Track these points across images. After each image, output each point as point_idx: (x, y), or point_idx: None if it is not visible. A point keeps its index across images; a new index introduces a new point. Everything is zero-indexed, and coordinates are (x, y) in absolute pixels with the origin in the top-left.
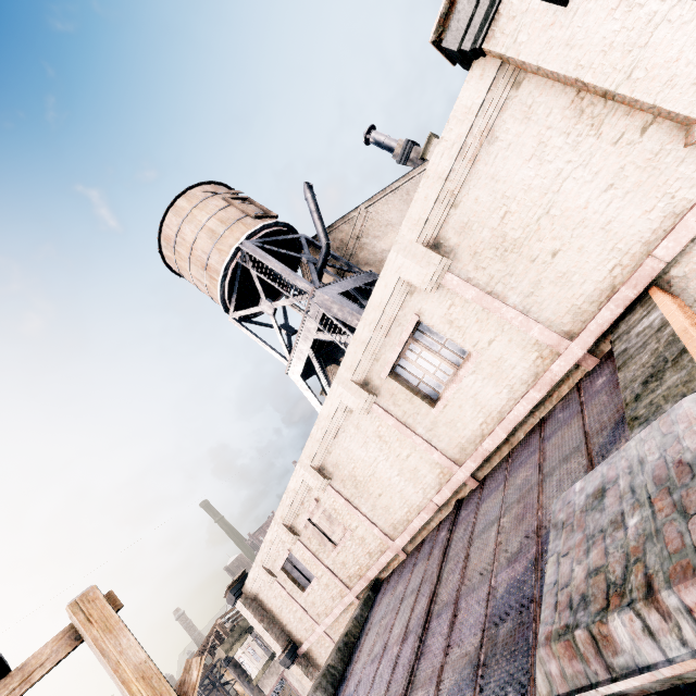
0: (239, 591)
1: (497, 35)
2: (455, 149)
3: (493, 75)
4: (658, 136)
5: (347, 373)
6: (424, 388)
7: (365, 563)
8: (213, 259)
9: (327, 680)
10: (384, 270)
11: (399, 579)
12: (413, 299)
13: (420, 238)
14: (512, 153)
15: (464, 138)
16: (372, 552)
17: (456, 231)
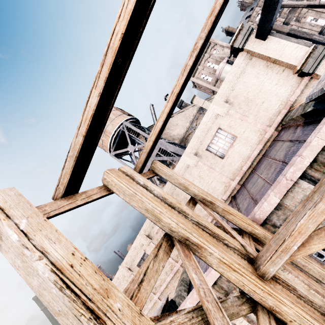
0: None
1: (248, 45)
2: (234, 74)
3: (245, 56)
4: (286, 72)
5: (189, 150)
6: (218, 154)
7: None
8: (109, 127)
9: (184, 282)
10: (208, 110)
11: None
12: (217, 120)
13: (221, 99)
14: (250, 76)
15: (237, 71)
16: None
17: (233, 97)
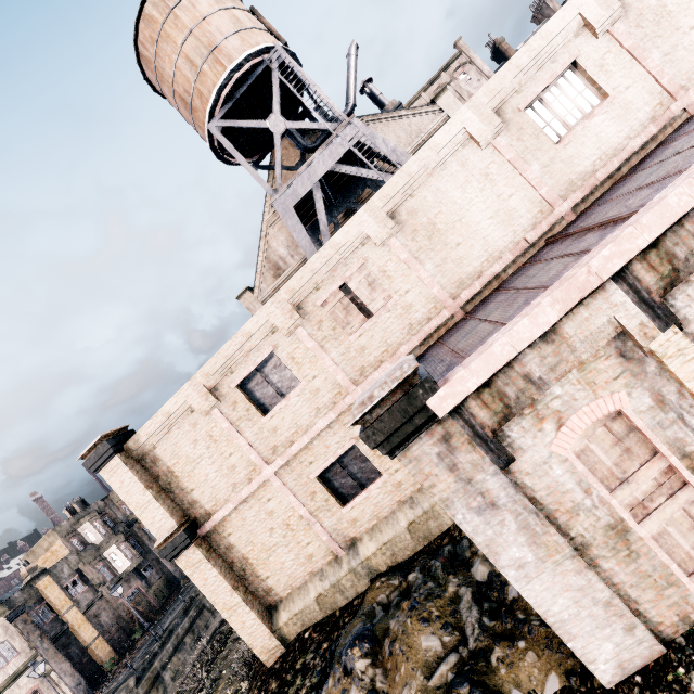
0: (120, 445)
1: None
2: None
3: None
4: None
5: (485, 97)
6: (547, 132)
7: (398, 341)
8: (231, 43)
9: None
10: (568, 4)
11: (476, 314)
12: (577, 41)
13: None
14: None
15: None
16: (415, 323)
17: None
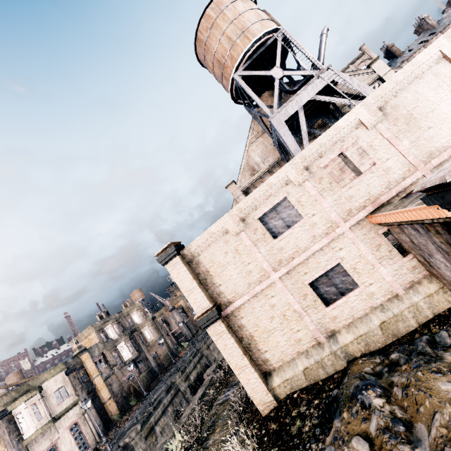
0: (179, 250)
1: None
2: None
3: None
4: None
5: None
6: None
7: (378, 193)
8: (255, 26)
9: None
10: None
11: None
12: None
13: None
14: None
15: None
16: (392, 181)
17: None
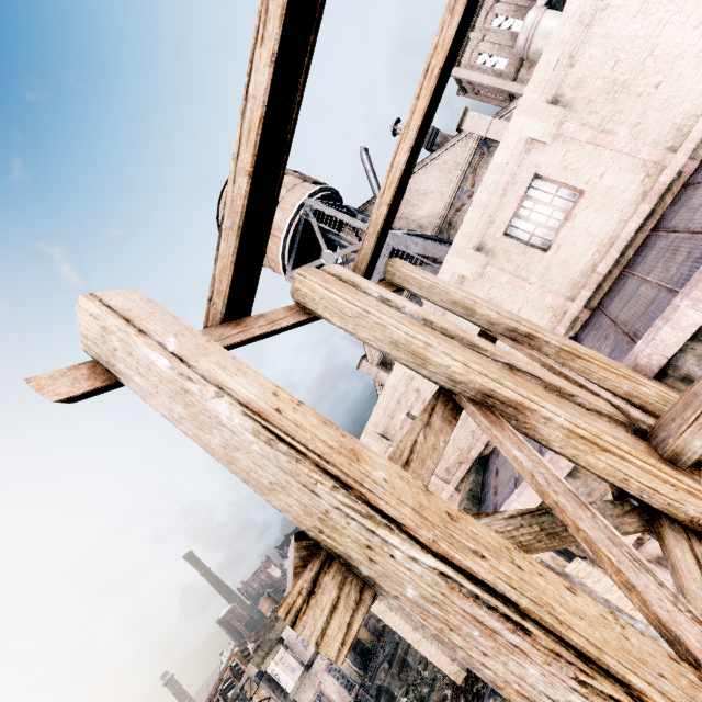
0: None
1: None
2: (575, 17)
3: None
4: None
5: (463, 241)
6: (535, 241)
7: (467, 445)
8: (276, 217)
9: None
10: (506, 133)
11: None
12: (531, 156)
13: (541, 98)
14: (621, 14)
15: (584, 7)
16: (475, 430)
17: (572, 87)
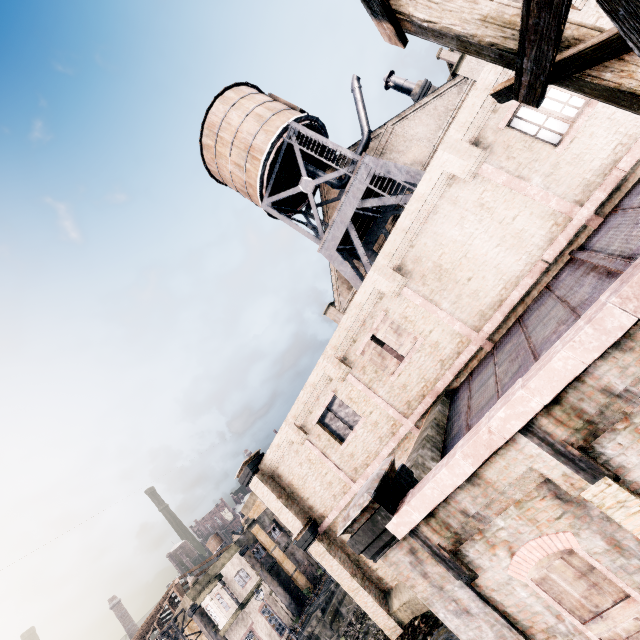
0: (256, 467)
1: None
2: None
3: None
4: None
5: (458, 133)
6: (544, 136)
7: (434, 376)
8: (259, 139)
9: (430, 444)
10: None
11: (497, 352)
12: None
13: None
14: None
15: None
16: (445, 359)
17: None
